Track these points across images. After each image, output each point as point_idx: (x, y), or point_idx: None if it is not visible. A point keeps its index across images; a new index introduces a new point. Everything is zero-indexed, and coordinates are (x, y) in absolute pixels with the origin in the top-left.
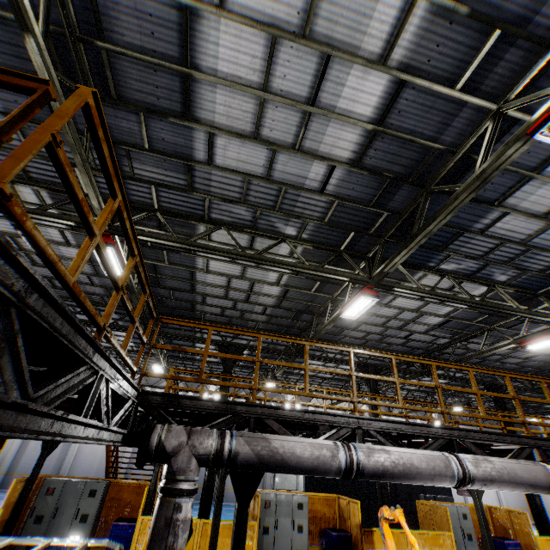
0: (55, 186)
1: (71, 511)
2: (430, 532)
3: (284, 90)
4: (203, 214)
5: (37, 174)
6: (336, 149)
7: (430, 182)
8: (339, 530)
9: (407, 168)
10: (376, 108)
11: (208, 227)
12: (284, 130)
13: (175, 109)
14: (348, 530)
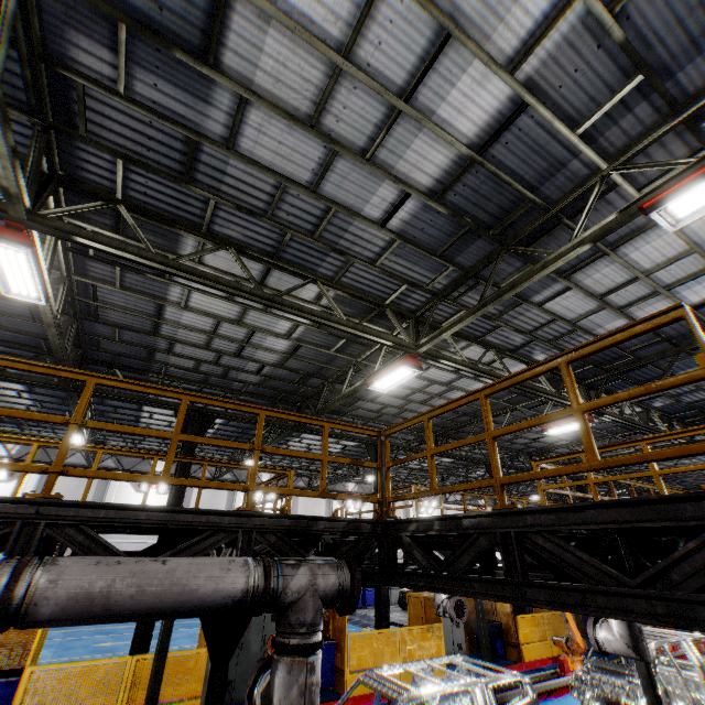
0: (357, 293)
1: (258, 639)
2: (558, 613)
3: (657, 277)
4: (478, 335)
5: (348, 279)
6: (646, 315)
7: (685, 345)
8: (491, 622)
9: (678, 334)
10: (701, 299)
11: (472, 345)
12: (626, 297)
13: (561, 268)
14: (496, 621)
